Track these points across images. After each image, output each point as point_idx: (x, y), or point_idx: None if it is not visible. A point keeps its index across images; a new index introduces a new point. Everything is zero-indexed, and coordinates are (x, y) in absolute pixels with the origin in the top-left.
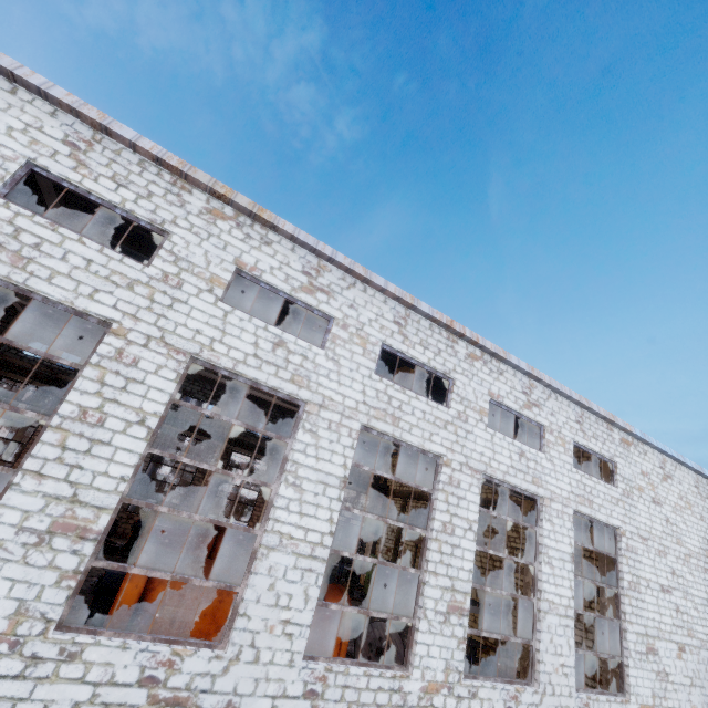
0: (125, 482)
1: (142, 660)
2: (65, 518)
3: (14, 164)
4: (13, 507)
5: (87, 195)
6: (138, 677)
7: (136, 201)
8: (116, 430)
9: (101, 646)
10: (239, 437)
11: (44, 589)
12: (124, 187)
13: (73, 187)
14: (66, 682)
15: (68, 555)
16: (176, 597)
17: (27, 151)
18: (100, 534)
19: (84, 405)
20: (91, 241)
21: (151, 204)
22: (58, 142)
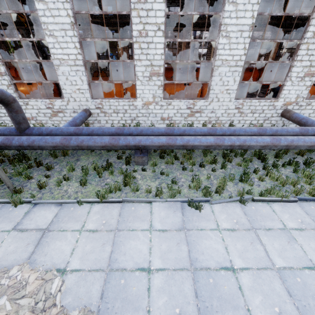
0: None
1: None
2: (307, 72)
3: None
4: (294, 72)
5: None
6: None
7: None
8: None
9: None
10: (259, 22)
11: (302, 91)
12: None
13: None
14: (307, 109)
15: (308, 82)
16: None
17: None
18: None
19: (314, 31)
20: None
21: None
22: None
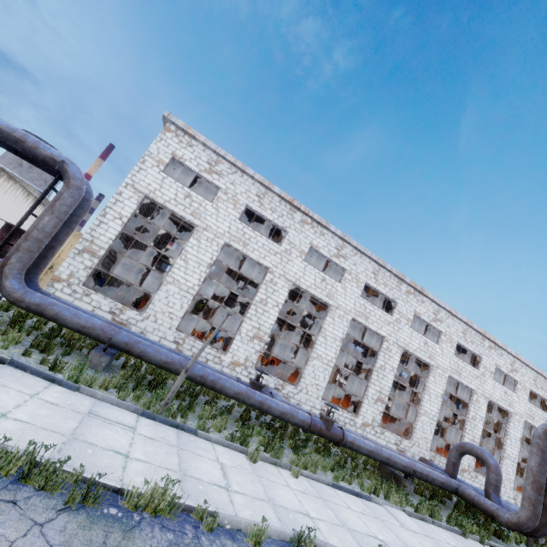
0: None
1: None
2: None
3: (528, 391)
4: None
5: (536, 394)
6: None
7: (544, 393)
8: None
9: None
10: None
11: None
12: (542, 390)
13: (534, 392)
14: None
15: None
16: (519, 491)
17: (529, 386)
18: None
19: None
20: (540, 409)
21: (546, 393)
22: (532, 380)
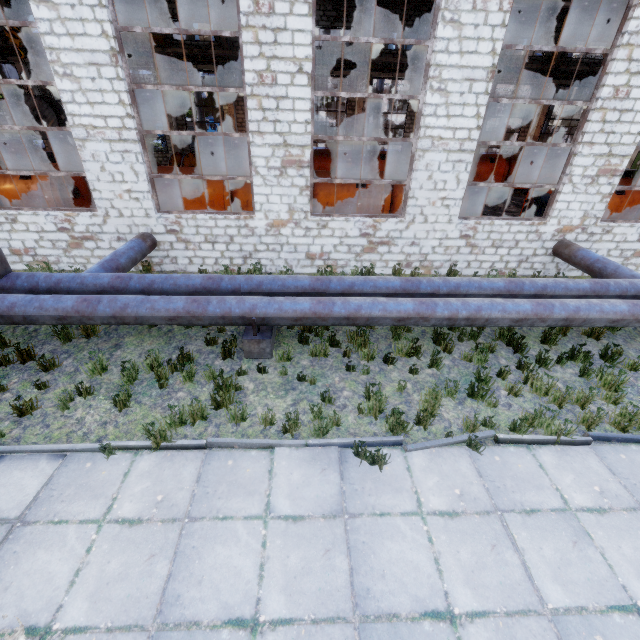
0: (639, 136)
1: (639, 232)
2: (604, 166)
3: None
4: (578, 166)
5: None
6: (637, 239)
7: None
8: (636, 99)
9: (620, 227)
10: (507, 66)
11: (594, 204)
12: None
13: None
14: (605, 242)
15: (605, 186)
16: None
17: None
18: (622, 172)
19: (616, 85)
20: None
21: None
22: None
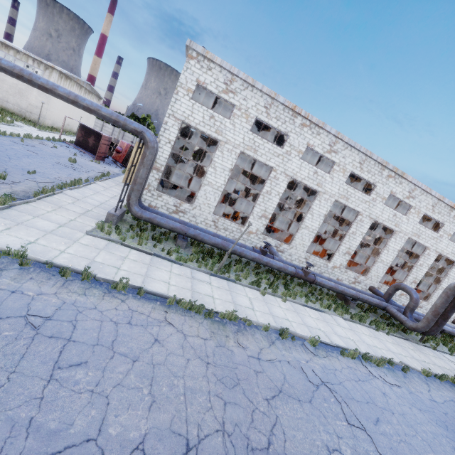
0: None
1: None
2: None
3: None
4: None
5: None
6: None
7: None
8: None
9: None
10: None
11: None
12: None
13: None
14: None
15: None
16: None
17: None
18: None
19: None
20: None
21: None
22: None
